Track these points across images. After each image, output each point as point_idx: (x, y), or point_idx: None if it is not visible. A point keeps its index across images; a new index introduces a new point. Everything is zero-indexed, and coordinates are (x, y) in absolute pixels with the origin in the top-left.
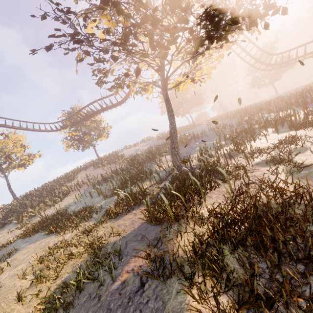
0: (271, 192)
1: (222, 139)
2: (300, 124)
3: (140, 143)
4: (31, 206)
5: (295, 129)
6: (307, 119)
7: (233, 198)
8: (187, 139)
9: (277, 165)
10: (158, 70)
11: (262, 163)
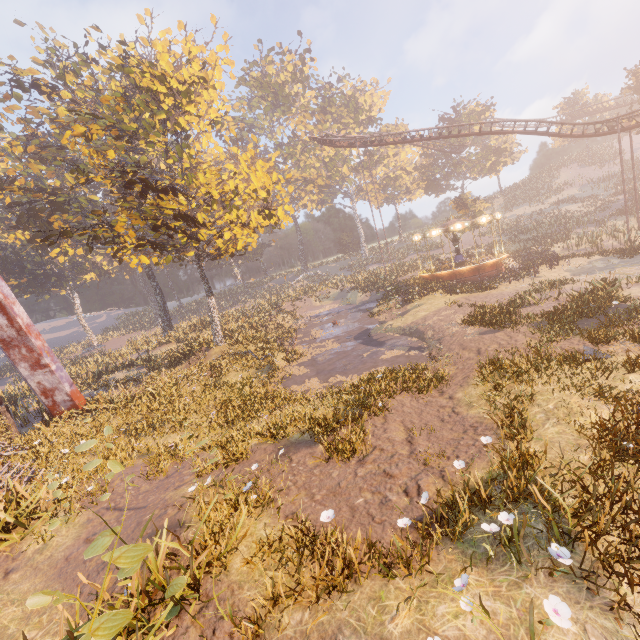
0: None
1: None
2: None
3: None
4: (532, 196)
5: None
6: None
7: None
8: None
9: None
10: None
11: None
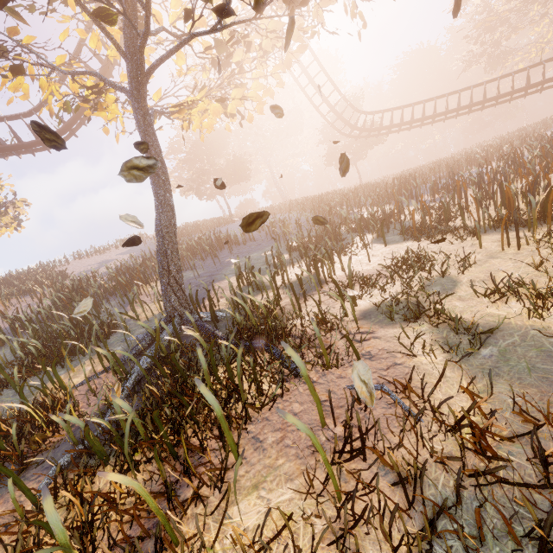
0: (441, 434)
1: (284, 248)
2: (416, 229)
3: (116, 247)
4: None
5: (412, 239)
6: (431, 220)
7: (330, 454)
8: (214, 245)
9: (413, 322)
10: (103, 17)
11: (377, 314)
